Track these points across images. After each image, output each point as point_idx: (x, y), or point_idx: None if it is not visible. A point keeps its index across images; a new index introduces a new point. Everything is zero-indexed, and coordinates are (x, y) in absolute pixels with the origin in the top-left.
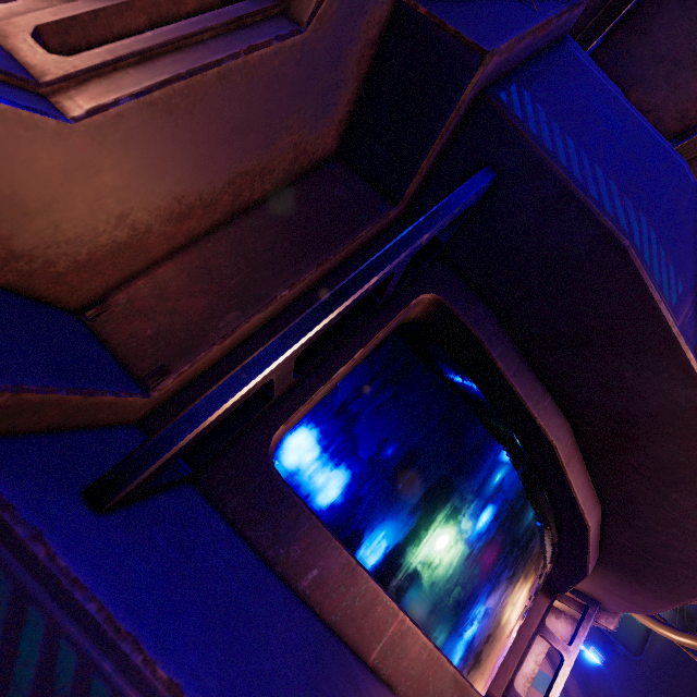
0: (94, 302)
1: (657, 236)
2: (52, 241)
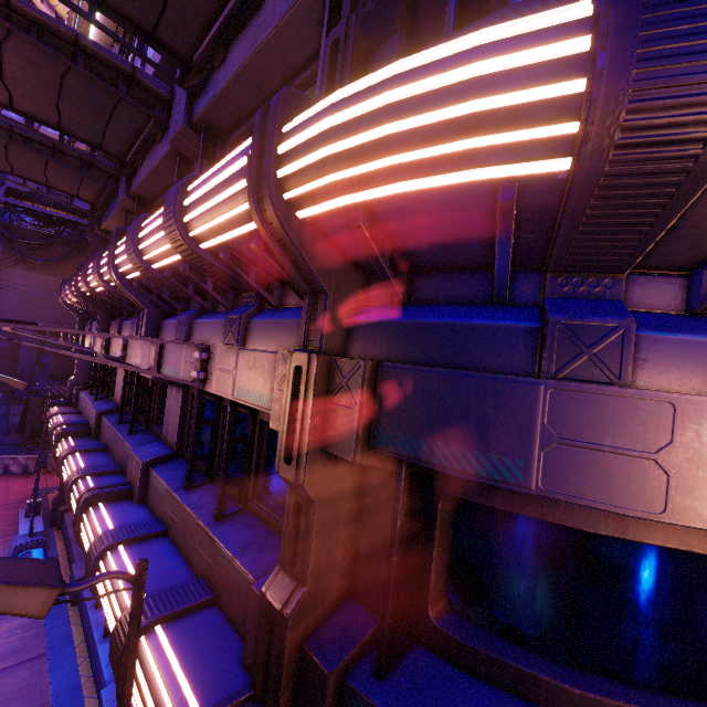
0: (350, 587)
1: (481, 451)
2: (327, 597)
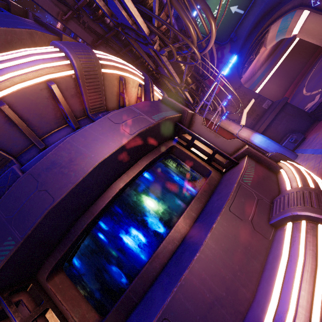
0: None
1: None
2: None
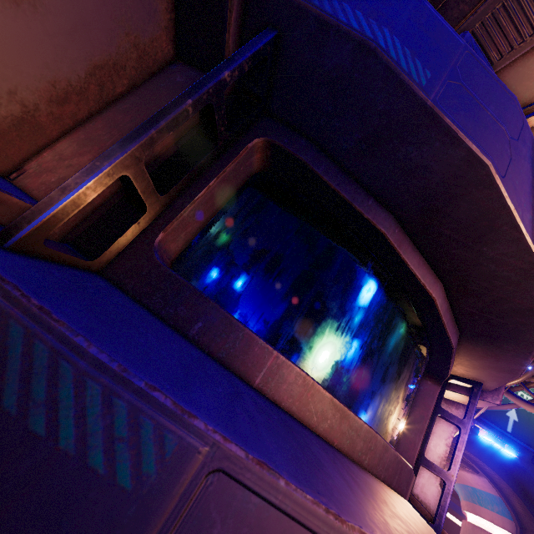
0: (15, 169)
1: (400, 41)
2: None
